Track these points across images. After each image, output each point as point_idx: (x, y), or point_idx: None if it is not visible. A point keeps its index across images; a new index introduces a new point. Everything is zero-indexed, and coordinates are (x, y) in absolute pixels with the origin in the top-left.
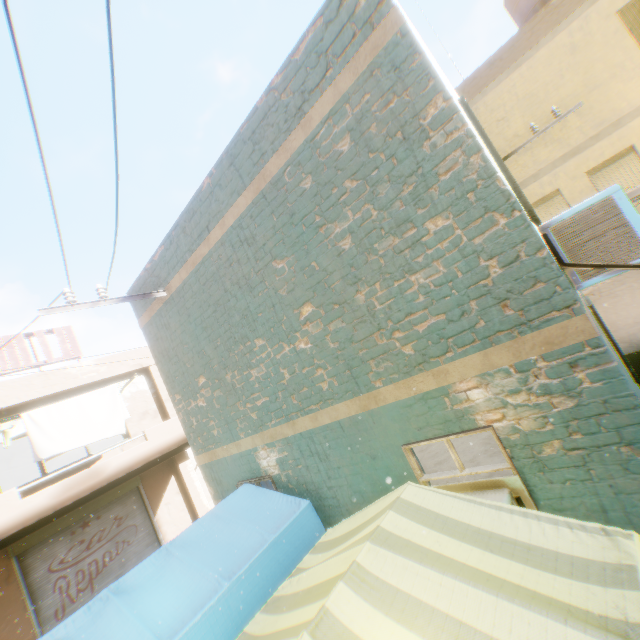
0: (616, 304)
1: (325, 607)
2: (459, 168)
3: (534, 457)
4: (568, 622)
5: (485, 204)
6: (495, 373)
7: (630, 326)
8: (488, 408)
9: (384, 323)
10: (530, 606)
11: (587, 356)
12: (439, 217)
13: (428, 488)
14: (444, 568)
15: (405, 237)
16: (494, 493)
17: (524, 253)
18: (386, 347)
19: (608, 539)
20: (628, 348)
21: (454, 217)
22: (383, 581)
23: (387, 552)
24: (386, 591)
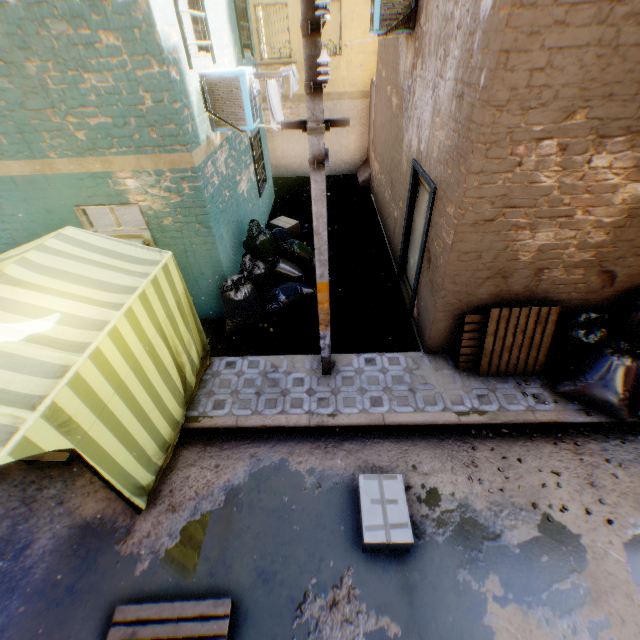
0: (291, 139)
1: (5, 272)
2: (130, 2)
3: (160, 224)
4: (126, 274)
5: (147, 48)
6: (144, 172)
7: (293, 158)
8: (138, 193)
9: (60, 105)
10: (114, 270)
11: (190, 177)
12: (112, 35)
13: (83, 230)
14: (80, 260)
15: (81, 34)
16: (135, 241)
17: (167, 101)
18: (62, 127)
19: (160, 254)
20: (287, 173)
21: (124, 44)
22: (44, 265)
23: (48, 255)
24: (45, 268)
